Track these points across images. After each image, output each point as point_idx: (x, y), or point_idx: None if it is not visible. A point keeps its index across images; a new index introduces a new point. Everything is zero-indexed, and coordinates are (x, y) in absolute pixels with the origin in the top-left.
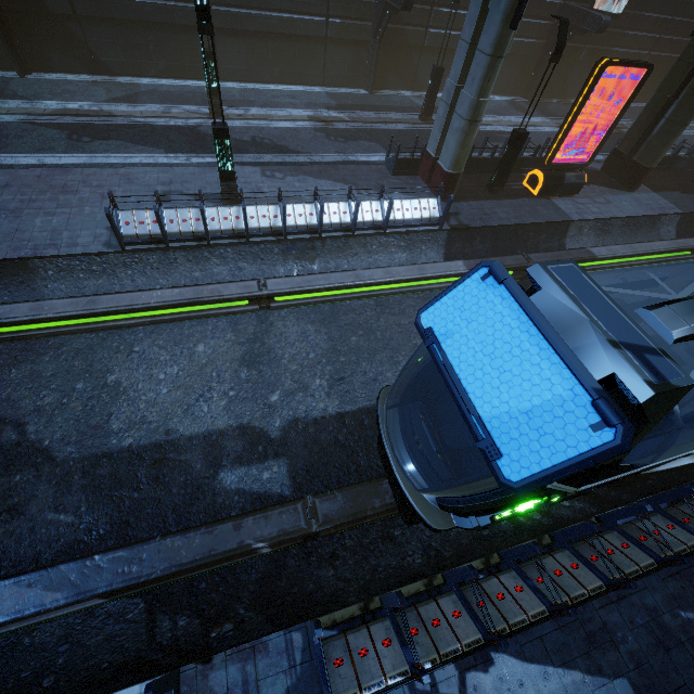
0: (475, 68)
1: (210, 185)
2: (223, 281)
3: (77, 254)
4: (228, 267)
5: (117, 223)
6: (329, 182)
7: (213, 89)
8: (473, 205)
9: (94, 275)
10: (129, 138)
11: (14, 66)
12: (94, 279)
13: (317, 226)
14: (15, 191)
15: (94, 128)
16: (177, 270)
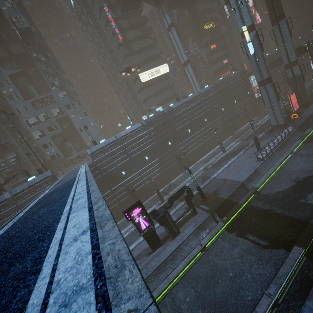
0: (276, 108)
1: (251, 152)
2: (280, 156)
3: (260, 165)
4: (278, 154)
5: (259, 157)
6: (265, 140)
7: (223, 147)
8: (292, 125)
9: (264, 167)
10: (223, 161)
11: (184, 171)
12: (265, 168)
13: (280, 141)
14: (231, 171)
15: (215, 164)
16: (272, 159)
